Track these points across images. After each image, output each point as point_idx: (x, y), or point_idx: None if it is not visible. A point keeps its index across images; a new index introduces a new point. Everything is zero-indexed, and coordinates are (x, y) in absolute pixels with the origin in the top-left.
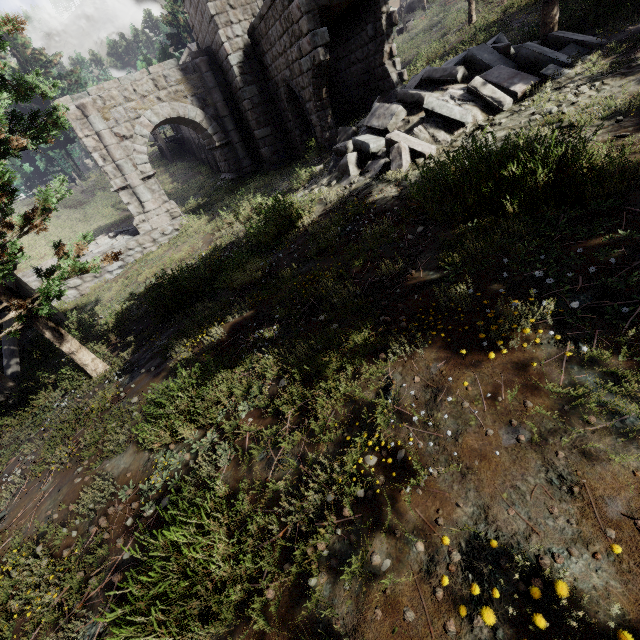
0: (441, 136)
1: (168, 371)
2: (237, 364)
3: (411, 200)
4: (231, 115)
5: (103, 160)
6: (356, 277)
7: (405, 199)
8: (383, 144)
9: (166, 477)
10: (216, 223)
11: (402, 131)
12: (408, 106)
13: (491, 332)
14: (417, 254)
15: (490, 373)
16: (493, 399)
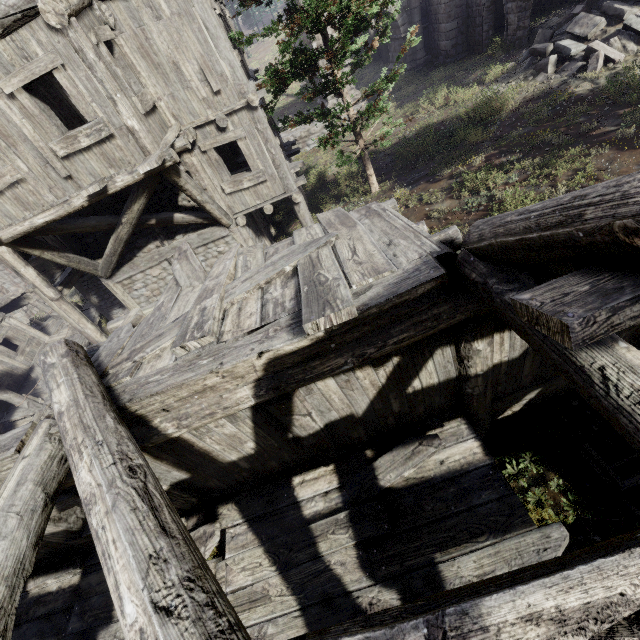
0: (630, 47)
1: (447, 178)
2: (498, 170)
3: (601, 92)
4: (420, 6)
5: (318, 49)
6: (564, 133)
7: (596, 92)
8: (581, 49)
9: (478, 202)
10: (407, 109)
11: (599, 40)
12: (608, 17)
13: (639, 143)
14: (604, 121)
15: (635, 154)
16: (634, 160)
